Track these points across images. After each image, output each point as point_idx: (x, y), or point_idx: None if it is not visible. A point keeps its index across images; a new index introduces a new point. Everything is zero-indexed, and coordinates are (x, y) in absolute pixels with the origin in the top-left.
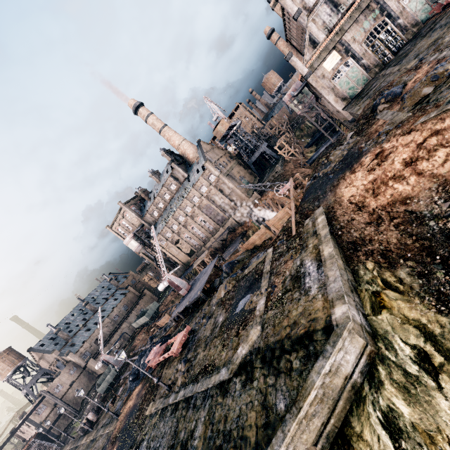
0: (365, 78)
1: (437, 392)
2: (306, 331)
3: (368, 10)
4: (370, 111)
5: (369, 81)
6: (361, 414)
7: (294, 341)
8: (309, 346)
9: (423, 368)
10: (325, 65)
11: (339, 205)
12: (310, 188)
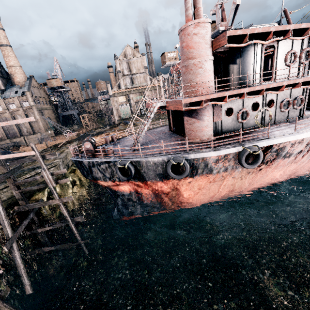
0: (130, 115)
1: (71, 189)
2: (38, 166)
3: (141, 94)
4: (119, 123)
5: (130, 117)
6: (42, 190)
7: (30, 168)
8: (36, 168)
9: (72, 183)
10: (119, 98)
11: None
12: (80, 136)
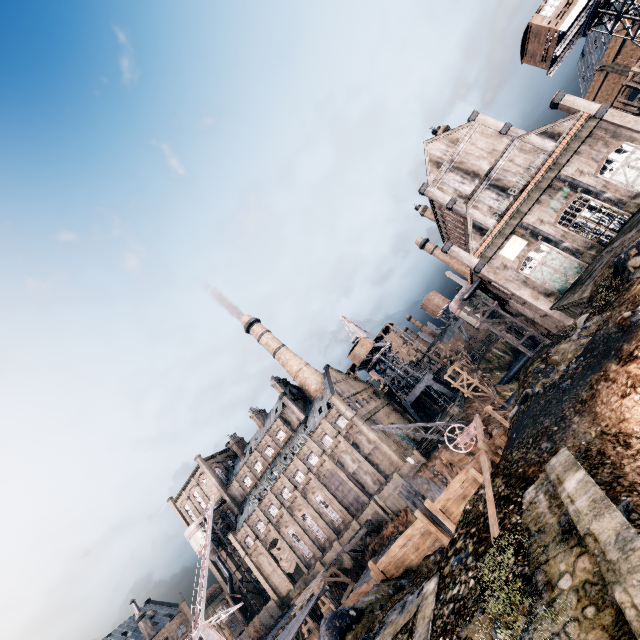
0: (577, 265)
1: None
2: None
3: (552, 190)
4: (611, 276)
5: (585, 268)
6: None
7: None
8: None
9: None
10: (503, 253)
11: (624, 445)
12: (519, 418)
